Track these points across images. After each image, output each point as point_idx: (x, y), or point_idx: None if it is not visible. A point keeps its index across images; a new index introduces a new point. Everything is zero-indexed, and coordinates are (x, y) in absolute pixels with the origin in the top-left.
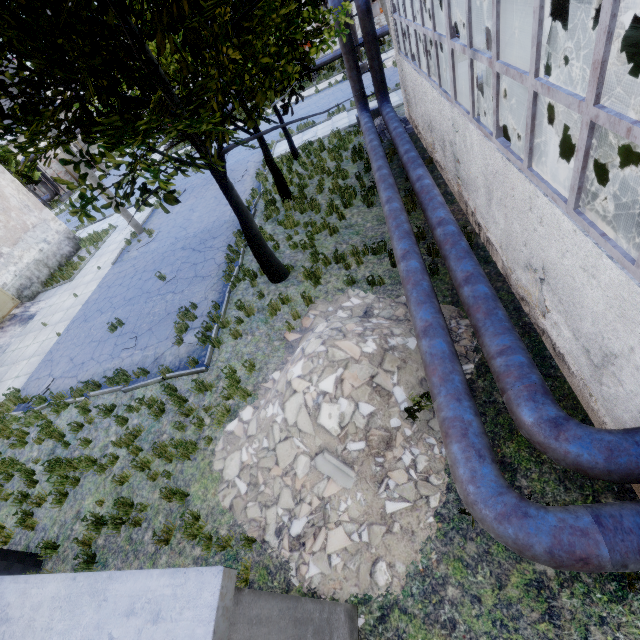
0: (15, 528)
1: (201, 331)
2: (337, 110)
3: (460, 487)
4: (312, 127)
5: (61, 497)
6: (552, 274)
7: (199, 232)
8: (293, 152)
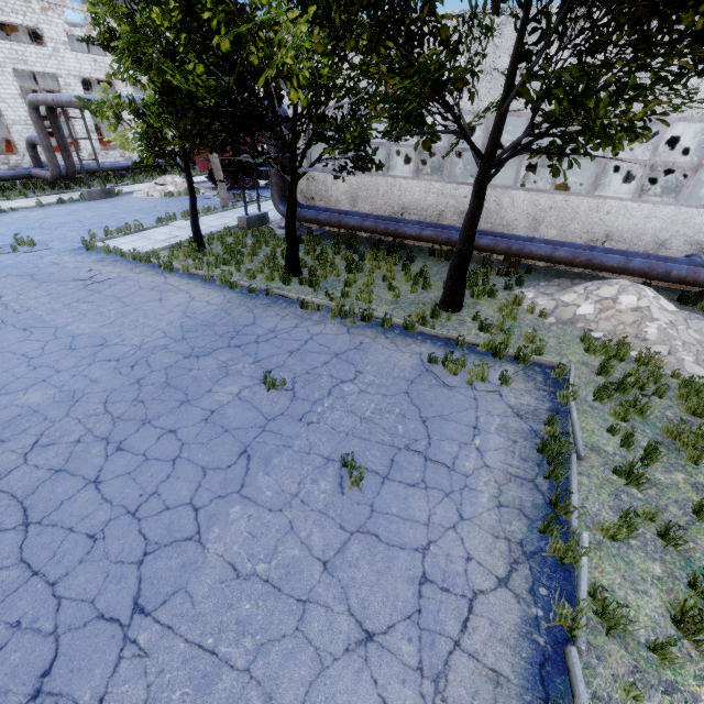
0: None
1: (520, 347)
2: (167, 217)
3: None
4: (142, 230)
5: None
6: (616, 233)
7: (182, 332)
8: (201, 241)
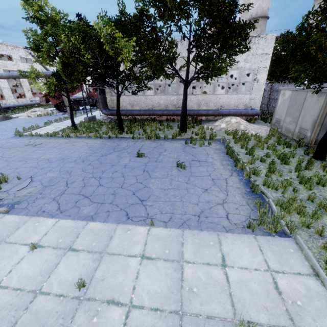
0: (318, 169)
1: (210, 135)
2: (48, 122)
3: (254, 112)
4: (39, 128)
5: (292, 155)
6: (223, 105)
7: (93, 151)
8: (75, 126)
